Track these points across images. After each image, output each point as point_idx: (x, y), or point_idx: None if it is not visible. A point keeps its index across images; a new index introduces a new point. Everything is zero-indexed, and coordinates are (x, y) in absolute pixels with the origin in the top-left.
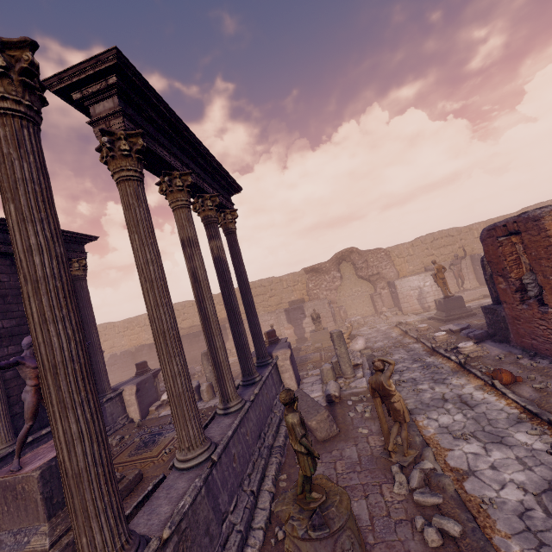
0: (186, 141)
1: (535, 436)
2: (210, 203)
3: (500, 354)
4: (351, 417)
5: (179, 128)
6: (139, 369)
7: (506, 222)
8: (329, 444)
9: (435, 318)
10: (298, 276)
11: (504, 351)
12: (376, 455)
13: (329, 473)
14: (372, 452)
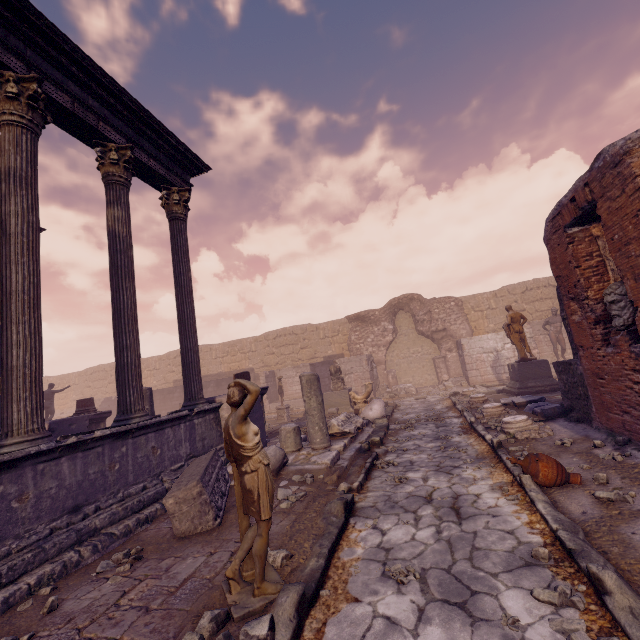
0: (46, 37)
1: (545, 607)
2: (115, 156)
3: (569, 438)
4: None
5: (12, 1)
6: (79, 407)
7: (574, 190)
8: (180, 545)
9: (506, 391)
10: (339, 325)
11: (577, 434)
12: (216, 582)
13: (106, 600)
14: (217, 573)
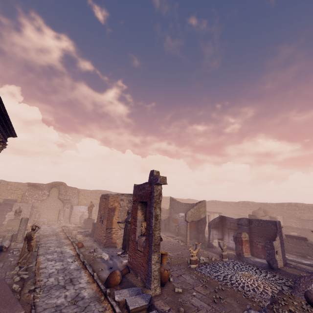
0: (3, 117)
1: (72, 259)
2: None
3: (88, 240)
4: (8, 255)
5: (4, 114)
6: None
7: (105, 194)
8: None
9: (80, 227)
10: (22, 185)
11: (90, 240)
12: (11, 265)
13: None
14: (10, 264)
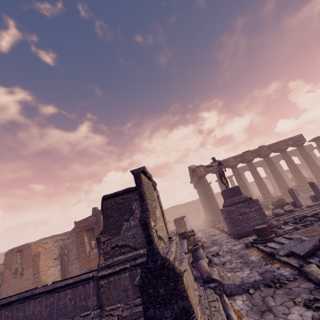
0: None
1: None
2: None
3: None
4: None
5: None
6: None
7: (20, 246)
8: None
9: None
10: None
11: None
12: None
13: None
14: None
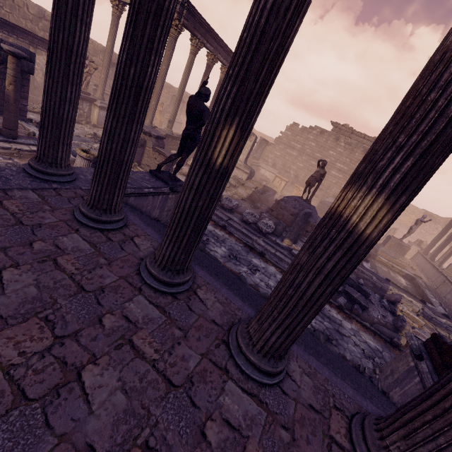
0: None
1: None
2: None
3: None
4: None
5: None
6: None
7: None
8: None
9: None
10: (418, 211)
11: None
12: None
13: None
14: None
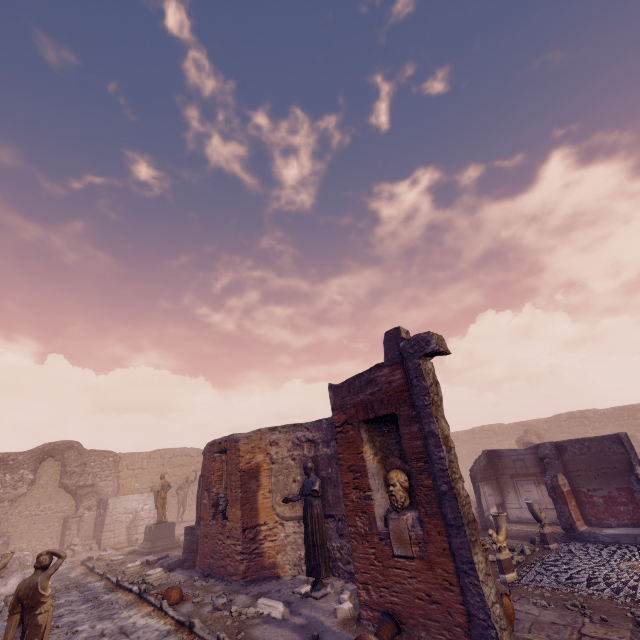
0: None
1: None
2: None
3: (183, 579)
4: None
5: None
6: None
7: (222, 439)
8: None
9: (137, 552)
10: None
11: (187, 576)
12: None
13: None
14: None
